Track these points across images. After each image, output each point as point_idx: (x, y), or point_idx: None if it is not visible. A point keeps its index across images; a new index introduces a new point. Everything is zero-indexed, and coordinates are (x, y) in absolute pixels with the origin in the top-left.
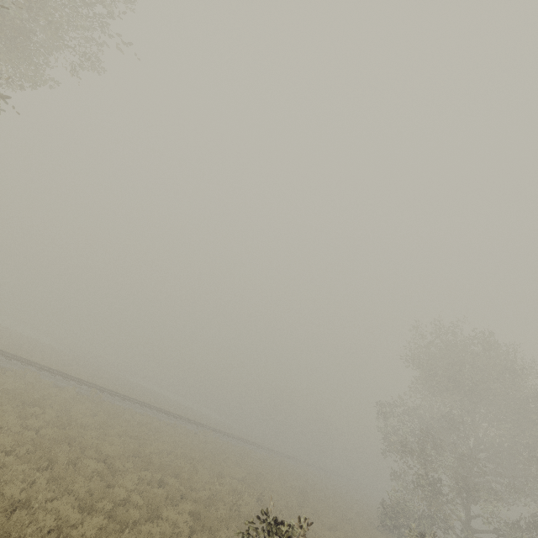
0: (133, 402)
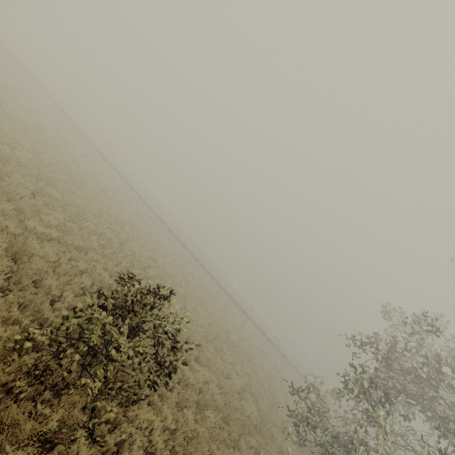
0: (162, 223)
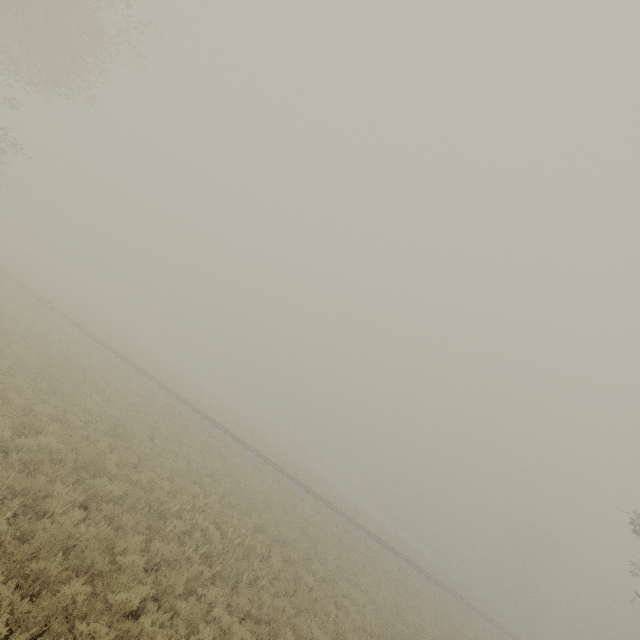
0: (235, 440)
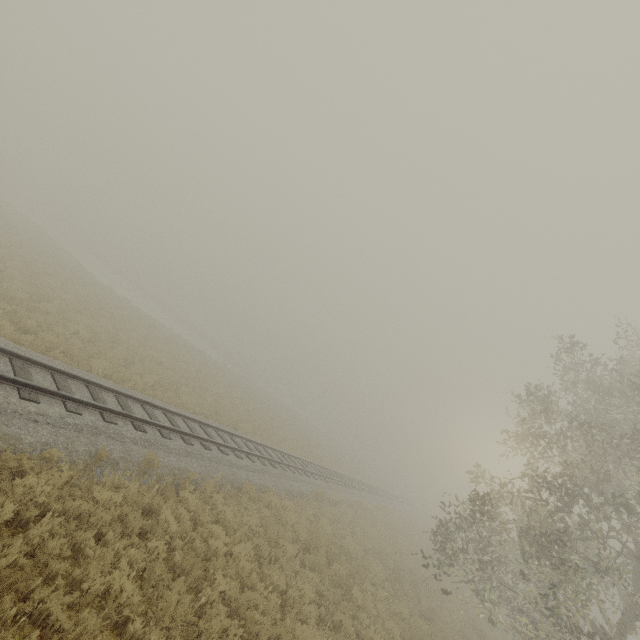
0: (388, 496)
